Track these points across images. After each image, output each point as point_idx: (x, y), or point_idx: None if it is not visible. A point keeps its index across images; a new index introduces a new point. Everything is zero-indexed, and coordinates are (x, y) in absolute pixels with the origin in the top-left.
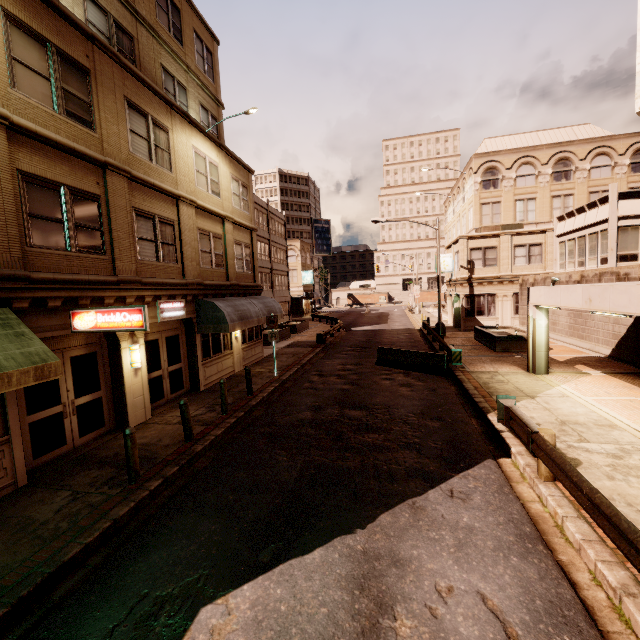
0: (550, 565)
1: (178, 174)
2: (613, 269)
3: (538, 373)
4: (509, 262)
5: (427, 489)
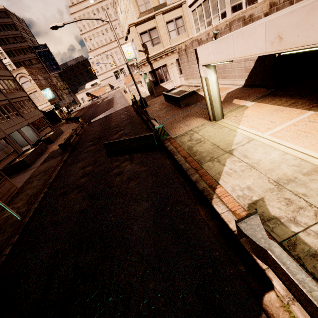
0: None
1: None
2: (239, 15)
3: (218, 120)
4: (167, 37)
5: None
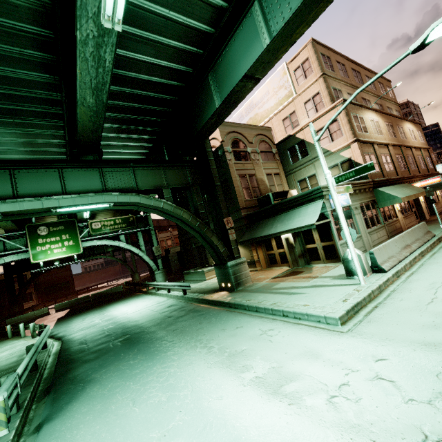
0: None
1: (408, 139)
2: None
3: None
4: None
5: None
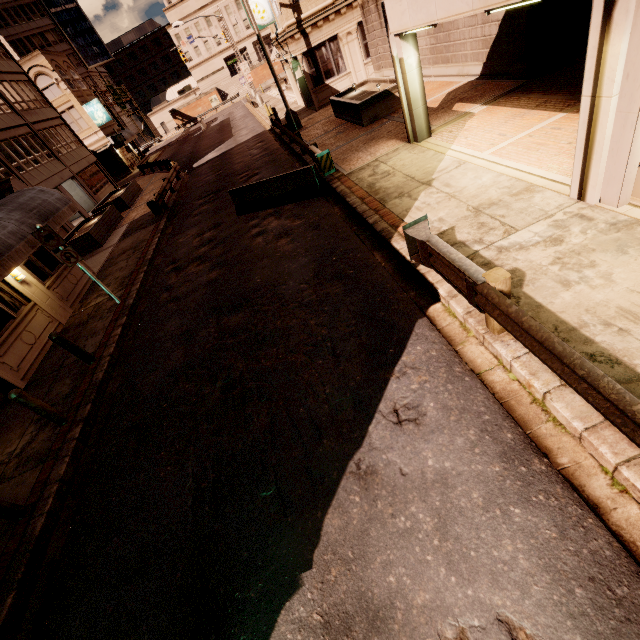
0: (561, 496)
1: None
2: None
3: (421, 140)
4: None
5: (366, 426)
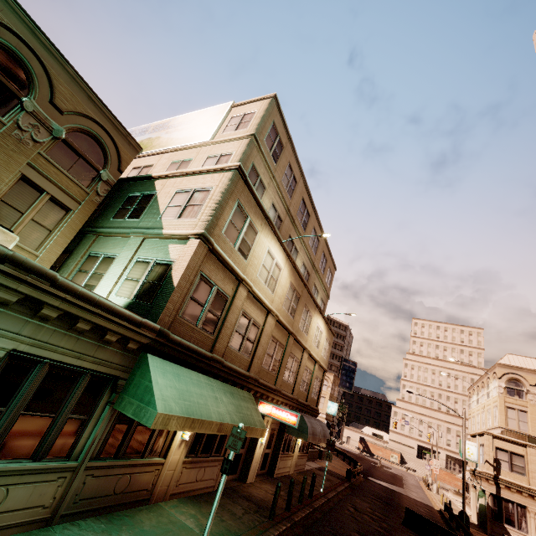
0: None
1: (308, 336)
2: None
3: None
4: None
5: None
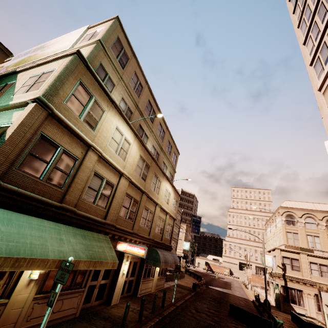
0: None
1: (159, 195)
2: None
3: None
4: (308, 271)
5: None
